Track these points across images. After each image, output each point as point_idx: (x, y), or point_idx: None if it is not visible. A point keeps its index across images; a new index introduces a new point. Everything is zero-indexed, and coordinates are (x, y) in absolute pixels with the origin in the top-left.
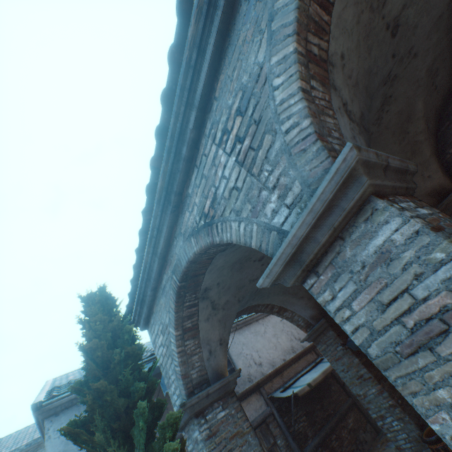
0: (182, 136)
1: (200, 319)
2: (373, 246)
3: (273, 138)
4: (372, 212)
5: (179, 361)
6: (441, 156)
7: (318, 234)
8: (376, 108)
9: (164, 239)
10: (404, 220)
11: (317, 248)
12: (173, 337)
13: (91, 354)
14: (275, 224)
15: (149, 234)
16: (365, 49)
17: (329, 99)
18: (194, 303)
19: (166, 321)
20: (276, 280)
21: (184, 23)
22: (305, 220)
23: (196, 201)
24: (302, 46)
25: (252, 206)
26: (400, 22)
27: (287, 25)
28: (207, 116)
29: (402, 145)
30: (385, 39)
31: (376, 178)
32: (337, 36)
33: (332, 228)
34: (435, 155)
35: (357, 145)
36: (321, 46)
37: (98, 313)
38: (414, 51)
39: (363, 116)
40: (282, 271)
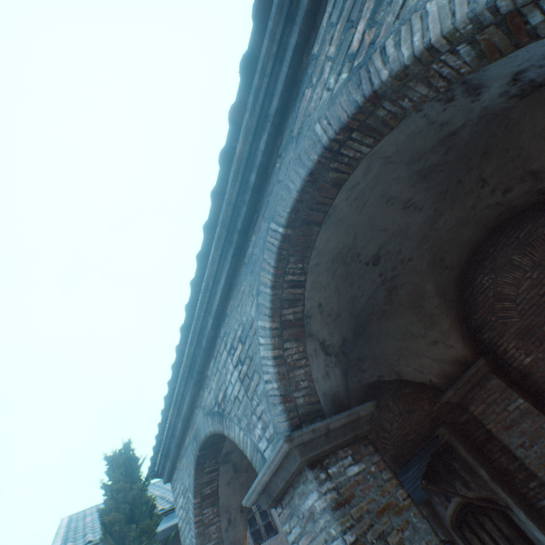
0: (203, 331)
1: (220, 484)
2: (307, 503)
3: (259, 379)
4: (306, 479)
5: (195, 533)
6: (468, 320)
7: (278, 479)
8: (383, 295)
9: (188, 406)
10: (319, 495)
11: (279, 489)
12: (191, 503)
13: (110, 528)
14: (260, 447)
15: (174, 398)
16: (346, 286)
17: (304, 348)
18: (214, 467)
19: (186, 484)
20: (256, 502)
21: (203, 265)
22: (266, 471)
23: (213, 386)
24: (277, 320)
25: (247, 421)
26: (380, 255)
27: (266, 306)
28: (222, 323)
29: (420, 316)
30: (368, 270)
31: (312, 449)
32: (312, 295)
33: (285, 479)
34: (458, 322)
35: (290, 437)
36: (296, 310)
37: (121, 479)
38: (407, 258)
39: (345, 340)
40: (258, 497)
